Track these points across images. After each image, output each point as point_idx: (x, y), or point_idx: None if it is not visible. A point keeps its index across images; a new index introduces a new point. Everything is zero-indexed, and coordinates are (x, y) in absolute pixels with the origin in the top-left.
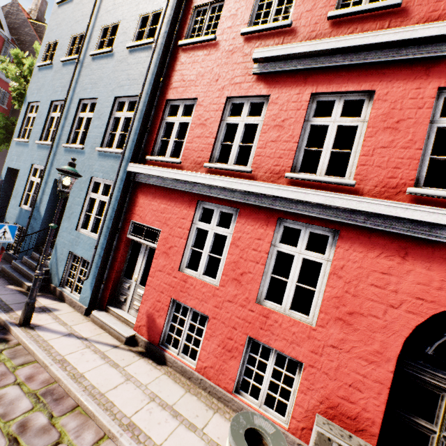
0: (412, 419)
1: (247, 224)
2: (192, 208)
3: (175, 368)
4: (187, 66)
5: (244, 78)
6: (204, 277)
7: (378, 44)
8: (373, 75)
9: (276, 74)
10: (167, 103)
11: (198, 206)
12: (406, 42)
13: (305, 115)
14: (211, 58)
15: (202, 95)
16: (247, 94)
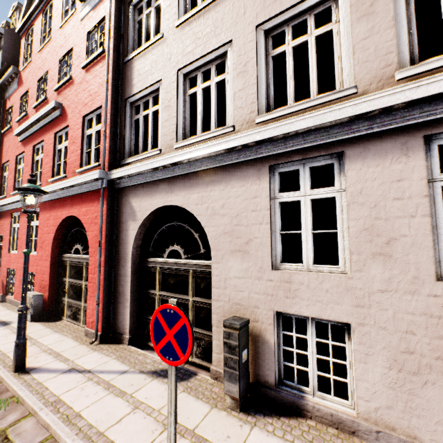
0: (63, 279)
1: (22, 218)
2: (10, 218)
3: (8, 302)
4: (6, 144)
5: (19, 144)
6: (16, 251)
7: (37, 120)
8: (44, 132)
9: (26, 140)
10: (4, 166)
11: (13, 216)
12: (43, 117)
13: (33, 157)
14: (12, 137)
15: (10, 158)
16: (20, 153)
